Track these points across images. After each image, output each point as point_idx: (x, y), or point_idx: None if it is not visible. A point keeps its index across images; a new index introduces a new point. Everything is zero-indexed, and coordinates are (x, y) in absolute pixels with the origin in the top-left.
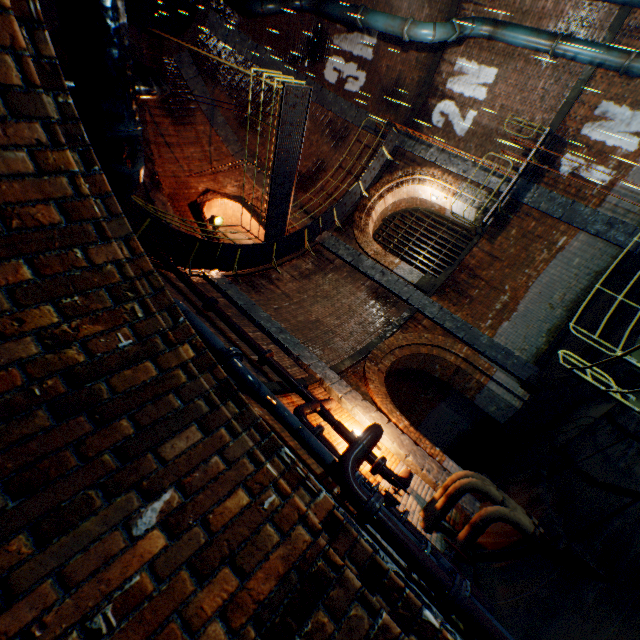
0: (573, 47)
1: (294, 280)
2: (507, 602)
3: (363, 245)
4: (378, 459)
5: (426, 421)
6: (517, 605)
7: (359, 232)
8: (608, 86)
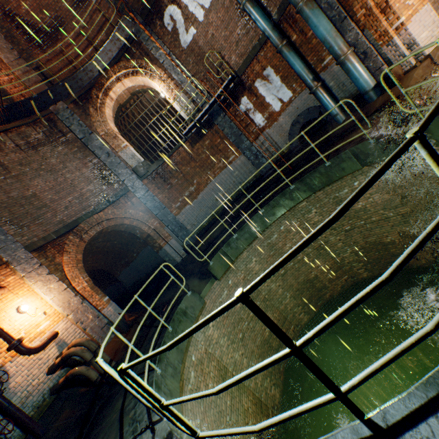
0: (255, 12)
1: (19, 150)
2: (58, 425)
3: (96, 124)
4: (12, 343)
5: (142, 253)
6: (59, 429)
7: (95, 110)
8: (273, 56)
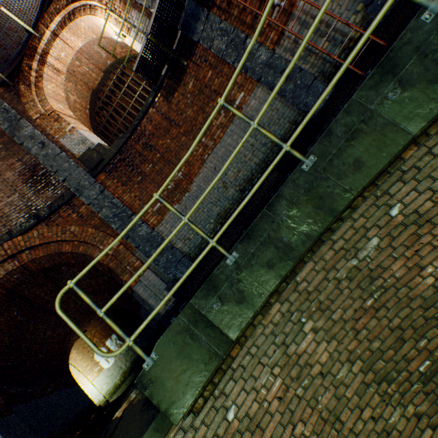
0: None
1: None
2: None
3: (29, 105)
4: None
5: None
6: None
7: (27, 87)
8: None
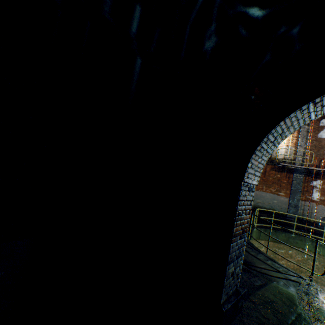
0: None
1: None
2: None
3: None
4: None
5: None
6: None
7: None
8: None
